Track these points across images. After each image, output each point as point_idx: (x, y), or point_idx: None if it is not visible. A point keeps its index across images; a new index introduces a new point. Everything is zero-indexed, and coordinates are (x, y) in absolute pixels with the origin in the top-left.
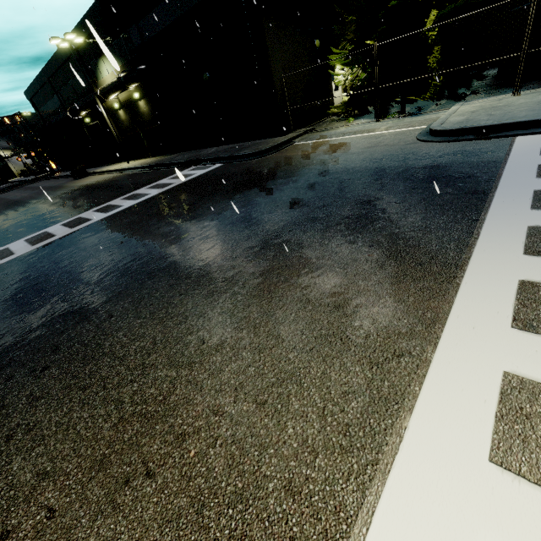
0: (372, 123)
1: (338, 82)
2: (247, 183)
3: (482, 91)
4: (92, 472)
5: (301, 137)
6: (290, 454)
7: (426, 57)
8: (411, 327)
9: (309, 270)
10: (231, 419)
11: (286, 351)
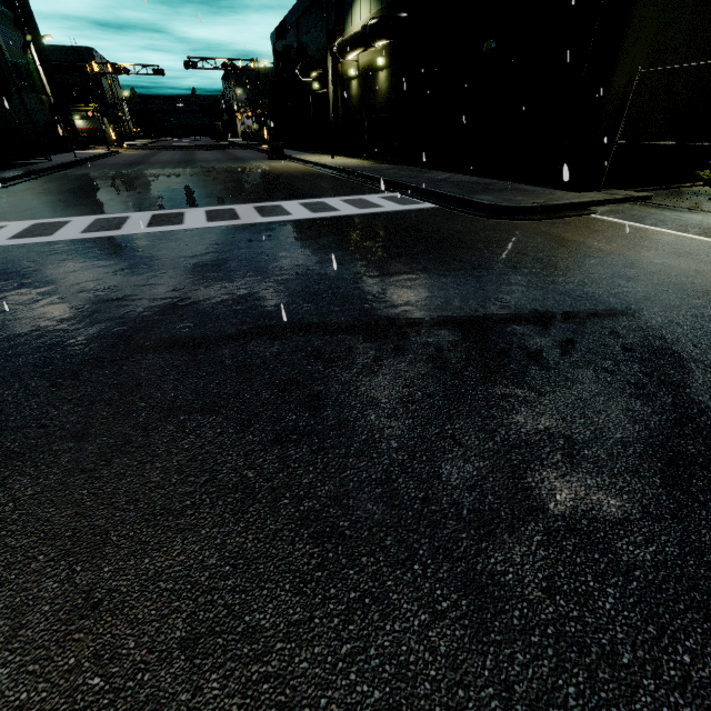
0: None
1: None
2: (431, 269)
3: None
4: None
5: (612, 206)
6: None
7: None
8: None
9: None
10: None
11: None
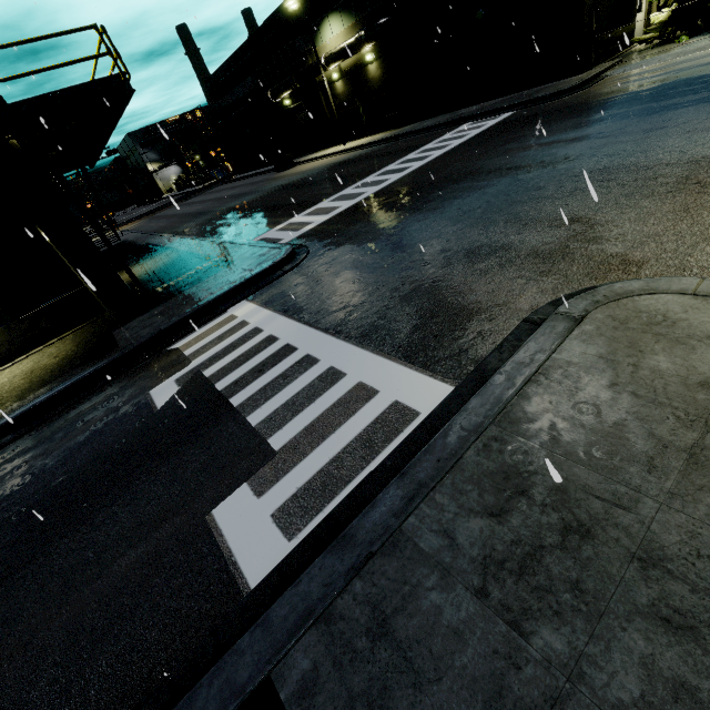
0: None
1: None
2: (596, 106)
3: None
4: None
5: (611, 70)
6: None
7: None
8: None
9: None
10: None
11: None
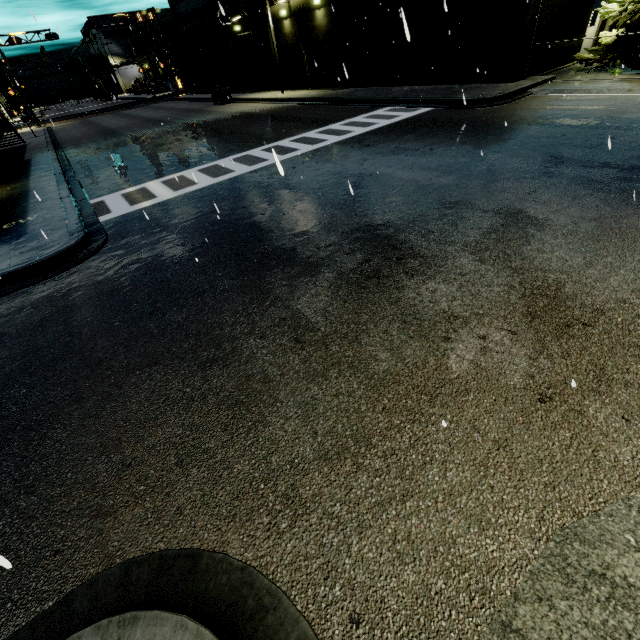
0: None
1: (604, 13)
2: (494, 134)
3: None
4: (528, 318)
5: (539, 87)
6: None
7: None
8: None
9: None
10: None
11: None
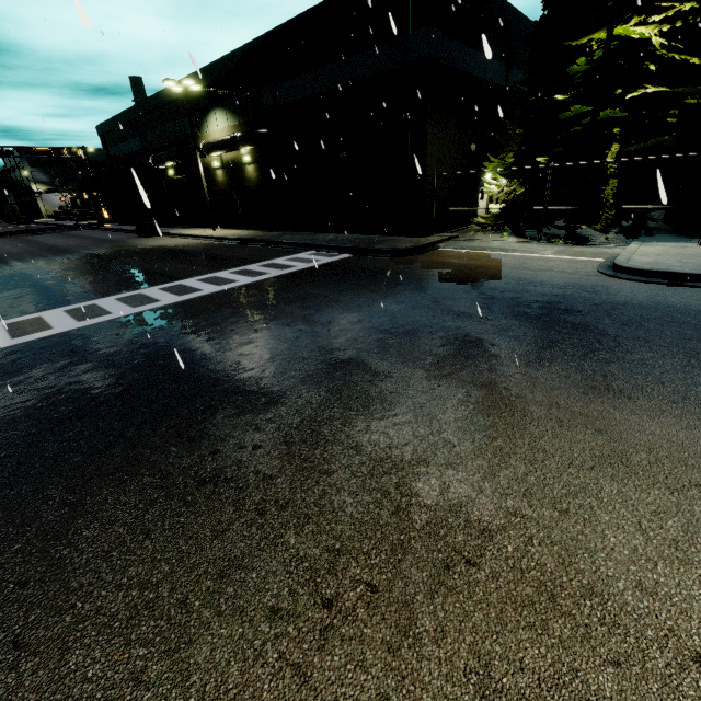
0: (533, 244)
1: (488, 191)
2: (401, 283)
3: (654, 234)
4: (397, 555)
5: (445, 243)
6: (625, 559)
7: (601, 188)
8: (695, 461)
9: (542, 389)
10: (536, 522)
11: (562, 465)
